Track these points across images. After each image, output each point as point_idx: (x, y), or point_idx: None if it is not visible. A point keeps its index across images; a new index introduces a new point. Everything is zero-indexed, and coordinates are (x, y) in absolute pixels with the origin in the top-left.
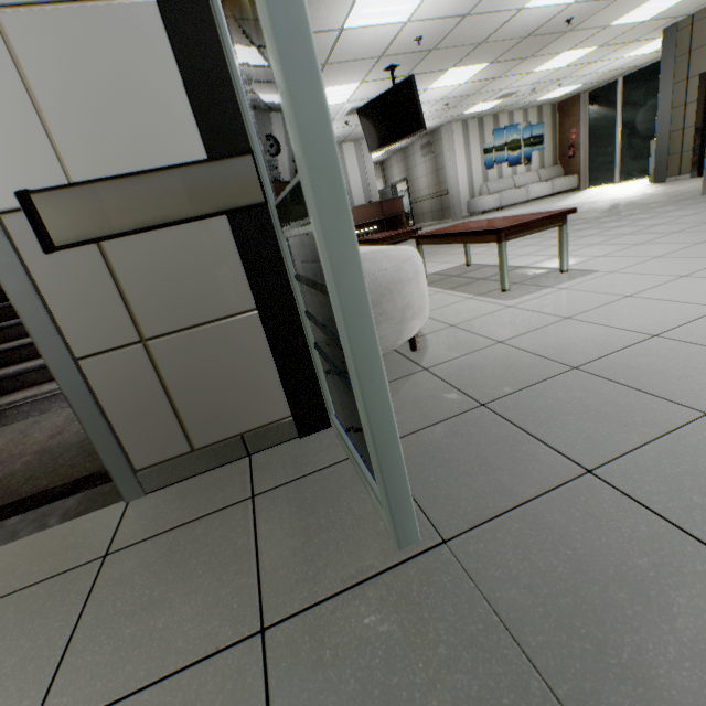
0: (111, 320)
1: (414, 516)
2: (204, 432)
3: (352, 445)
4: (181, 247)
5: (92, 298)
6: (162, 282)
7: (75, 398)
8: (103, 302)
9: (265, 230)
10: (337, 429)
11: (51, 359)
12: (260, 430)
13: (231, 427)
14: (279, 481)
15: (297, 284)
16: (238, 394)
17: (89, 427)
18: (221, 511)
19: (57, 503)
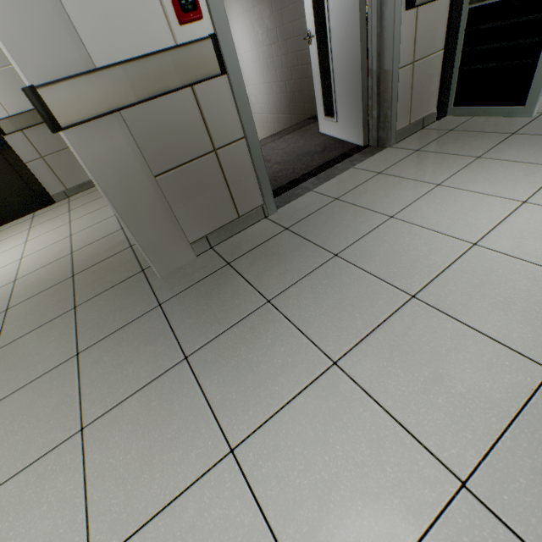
0: (409, 50)
1: (538, 104)
2: (413, 116)
3: (481, 107)
4: (435, 12)
5: (407, 37)
6: (425, 31)
7: (394, 90)
8: (409, 40)
9: (460, 5)
10: (463, 109)
11: (394, 68)
12: (428, 116)
13: (420, 114)
14: (454, 127)
15: (463, 35)
16: (426, 96)
17: (393, 106)
18: (444, 135)
19: (350, 159)
